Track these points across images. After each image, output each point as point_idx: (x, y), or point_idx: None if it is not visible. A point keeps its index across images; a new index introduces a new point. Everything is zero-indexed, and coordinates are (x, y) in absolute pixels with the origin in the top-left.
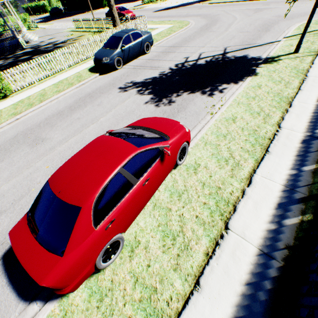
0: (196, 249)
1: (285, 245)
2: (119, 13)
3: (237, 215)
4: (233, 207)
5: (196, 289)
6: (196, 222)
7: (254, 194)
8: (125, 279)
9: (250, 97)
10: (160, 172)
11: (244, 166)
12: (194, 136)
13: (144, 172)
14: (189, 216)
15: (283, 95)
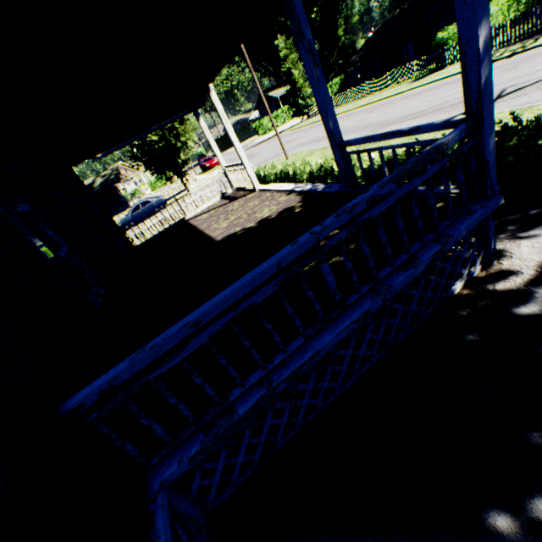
0: None
1: None
2: (203, 165)
3: None
4: None
5: None
6: None
7: None
8: None
9: None
10: None
11: None
12: None
13: None
14: None
15: None
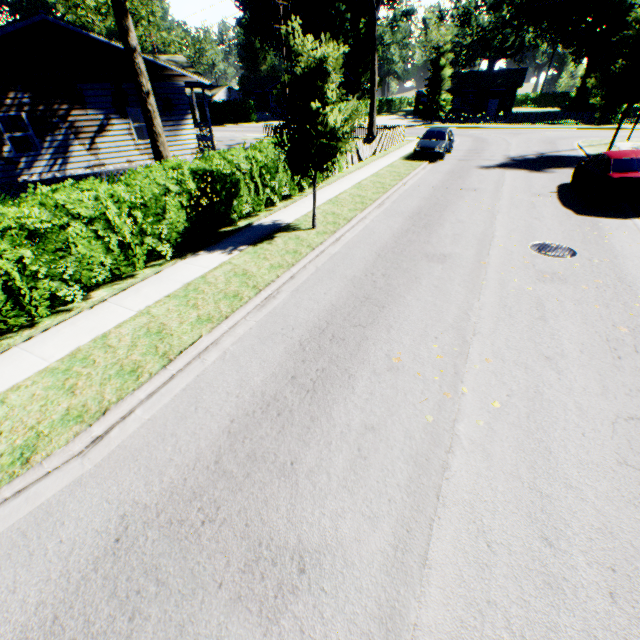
0: None
1: None
2: None
3: None
4: None
5: None
6: None
7: None
8: None
9: None
10: None
11: None
12: None
13: None
14: None
15: None
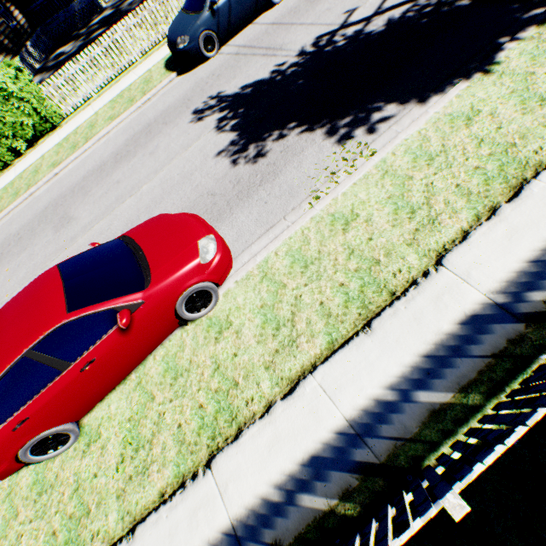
0: (153, 480)
1: (276, 540)
2: None
3: (235, 449)
4: (236, 432)
5: (127, 537)
6: (174, 436)
7: (284, 418)
8: (69, 481)
9: (424, 154)
10: (127, 345)
11: (301, 350)
12: (260, 251)
13: (84, 350)
14: (170, 421)
15: (519, 154)
